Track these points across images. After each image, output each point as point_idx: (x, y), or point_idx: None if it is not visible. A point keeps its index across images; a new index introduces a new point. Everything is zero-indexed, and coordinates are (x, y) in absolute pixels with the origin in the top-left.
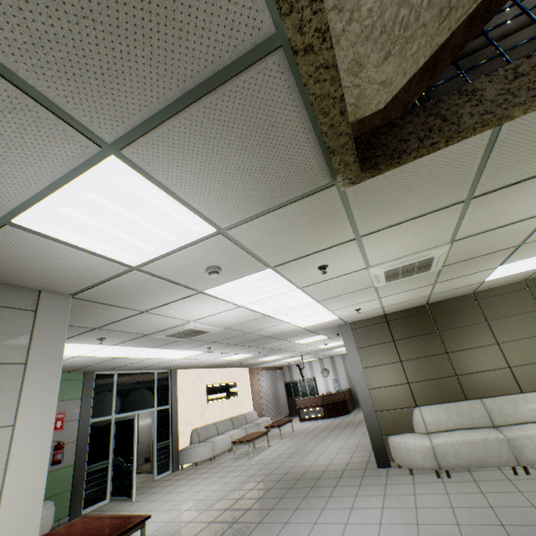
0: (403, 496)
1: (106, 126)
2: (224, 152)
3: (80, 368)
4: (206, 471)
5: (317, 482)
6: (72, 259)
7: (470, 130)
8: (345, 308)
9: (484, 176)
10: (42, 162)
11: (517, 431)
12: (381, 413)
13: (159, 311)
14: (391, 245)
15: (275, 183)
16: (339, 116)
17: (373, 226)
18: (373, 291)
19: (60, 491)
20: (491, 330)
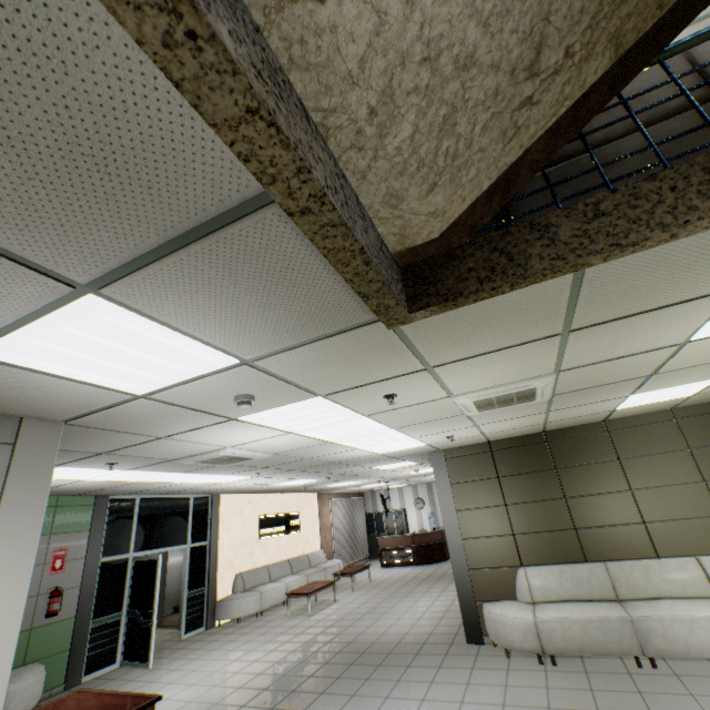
0: (491, 687)
1: (77, 269)
2: (231, 290)
3: (90, 491)
4: (249, 631)
5: (387, 659)
6: (58, 387)
7: (539, 275)
8: (433, 435)
9: (579, 311)
10: (2, 301)
11: (646, 610)
12: (476, 571)
13: (183, 437)
14: (476, 375)
15: (304, 318)
16: (364, 266)
17: (447, 357)
18: (466, 418)
19: (55, 651)
20: (623, 472)
